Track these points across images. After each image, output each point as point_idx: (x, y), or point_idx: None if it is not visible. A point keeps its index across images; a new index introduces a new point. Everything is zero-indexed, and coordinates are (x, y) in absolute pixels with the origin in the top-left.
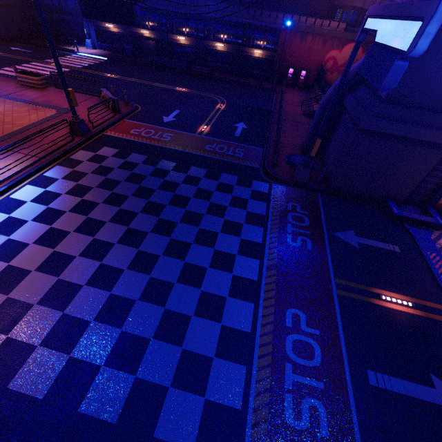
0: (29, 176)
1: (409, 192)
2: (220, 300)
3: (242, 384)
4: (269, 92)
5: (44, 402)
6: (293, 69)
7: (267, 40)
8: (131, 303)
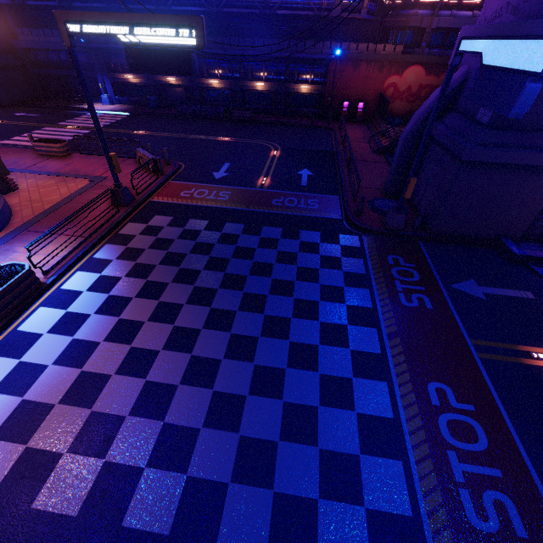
0: (77, 261)
1: (526, 227)
2: (346, 383)
3: (404, 483)
4: (325, 131)
5: (172, 539)
6: (348, 102)
7: (314, 73)
8: (241, 400)
